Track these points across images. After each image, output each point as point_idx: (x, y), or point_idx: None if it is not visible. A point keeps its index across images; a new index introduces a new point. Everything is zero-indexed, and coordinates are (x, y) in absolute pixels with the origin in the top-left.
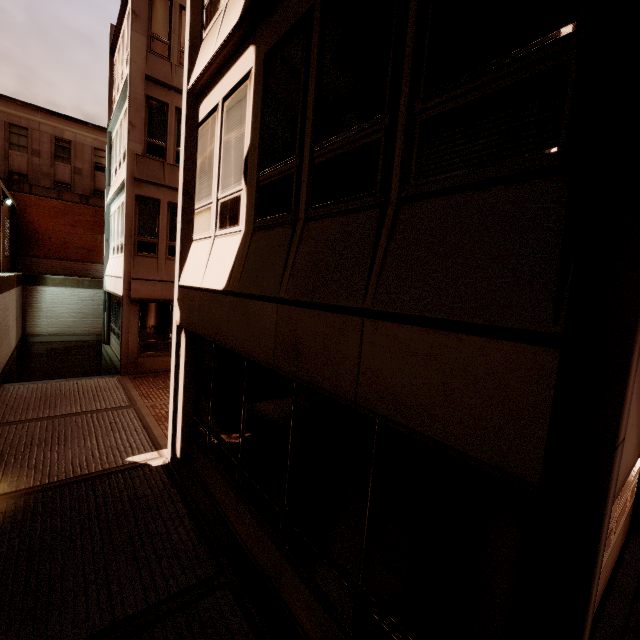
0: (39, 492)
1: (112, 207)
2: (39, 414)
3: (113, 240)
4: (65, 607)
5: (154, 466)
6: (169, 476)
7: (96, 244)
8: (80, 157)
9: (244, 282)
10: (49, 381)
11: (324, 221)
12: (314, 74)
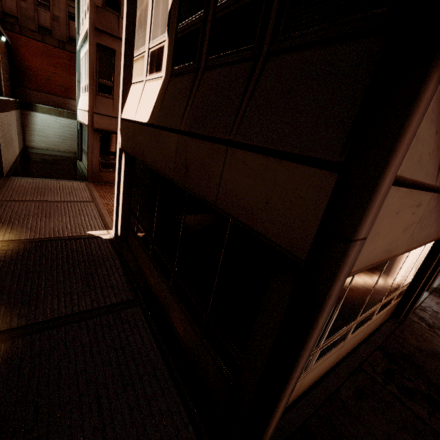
0: (33, 242)
1: (81, 53)
2: (34, 198)
3: (82, 81)
4: (46, 302)
5: (104, 238)
6: (112, 245)
7: (72, 84)
8: (57, 5)
9: (160, 117)
10: (41, 179)
11: (216, 70)
12: None
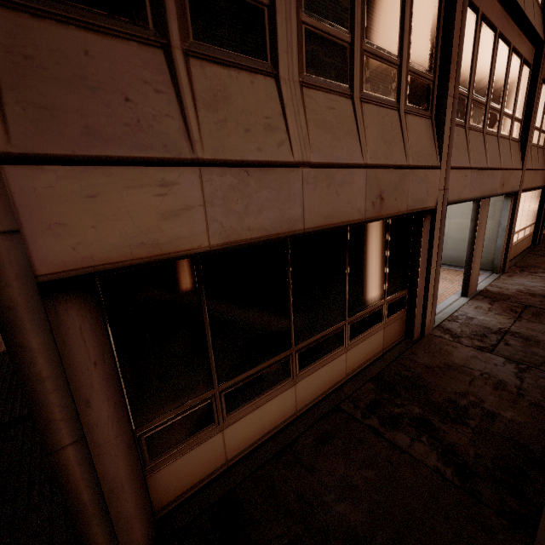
0: None
1: None
2: None
3: None
4: None
5: None
6: None
7: None
8: None
9: None
10: None
11: None
12: None
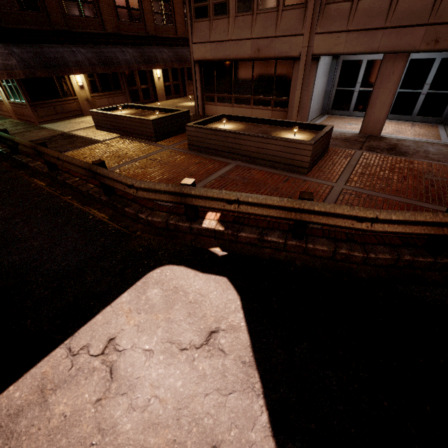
0: None
1: None
2: None
3: None
4: None
5: None
6: None
7: None
8: None
9: None
10: None
11: None
12: None
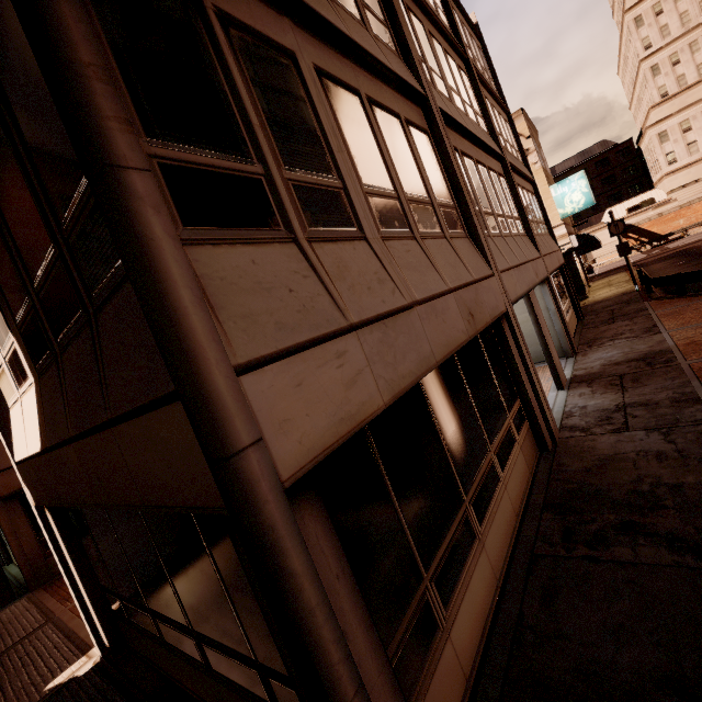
0: None
1: None
2: None
3: None
4: None
5: (82, 675)
6: (102, 675)
7: None
8: None
9: (49, 434)
10: None
11: (69, 349)
12: (1, 220)
